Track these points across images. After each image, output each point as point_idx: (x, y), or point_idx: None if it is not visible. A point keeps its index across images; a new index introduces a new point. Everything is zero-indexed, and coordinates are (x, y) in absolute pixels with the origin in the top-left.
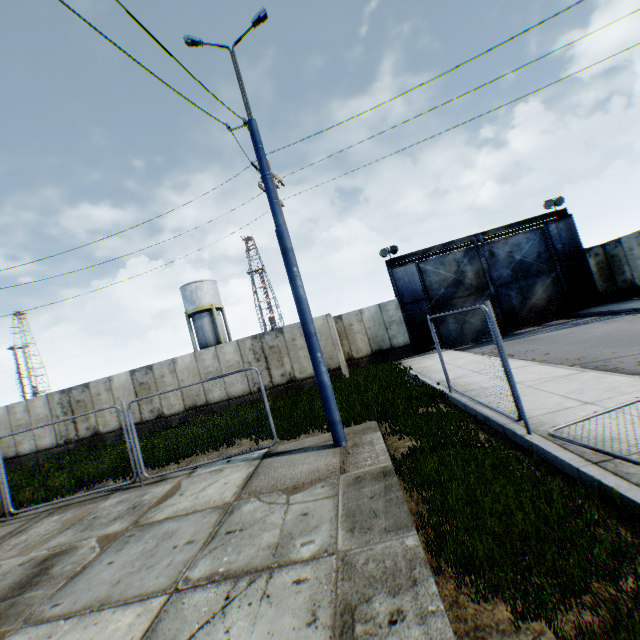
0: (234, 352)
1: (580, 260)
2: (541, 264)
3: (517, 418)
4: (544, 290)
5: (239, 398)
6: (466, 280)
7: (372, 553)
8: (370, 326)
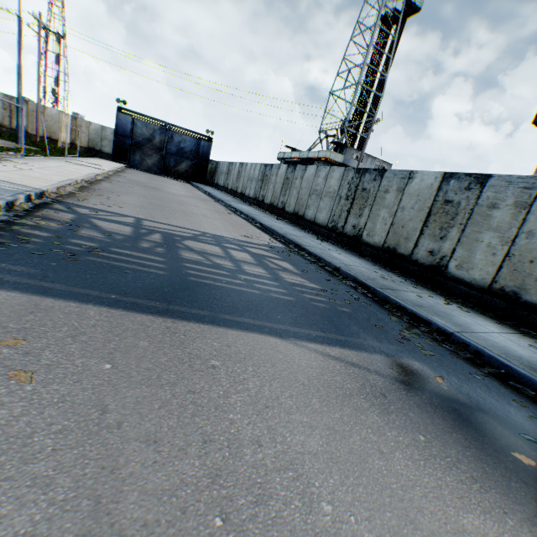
0: None
1: (206, 163)
2: (191, 155)
3: (67, 154)
4: (186, 166)
5: None
6: (154, 141)
7: (4, 144)
8: (93, 134)
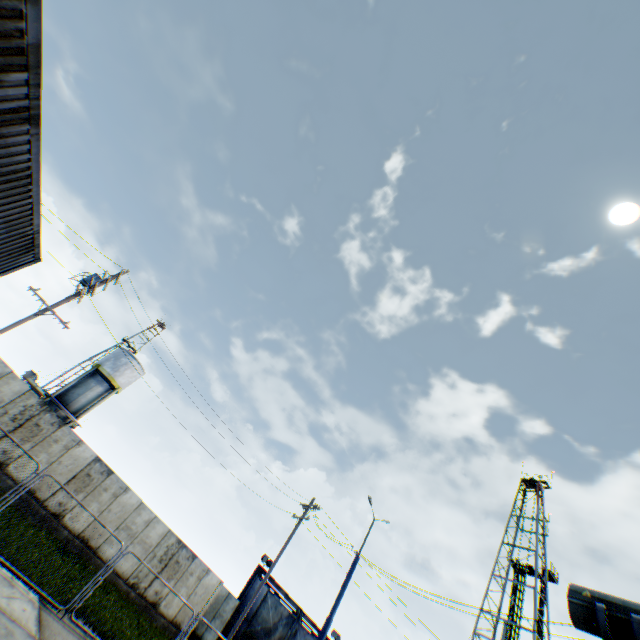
0: (159, 534)
1: None
2: None
3: None
4: None
5: (117, 574)
6: (273, 635)
7: None
8: (211, 601)
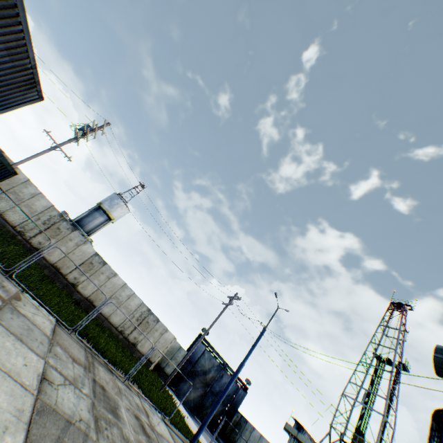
0: (136, 304)
1: (234, 412)
2: (226, 399)
3: None
4: (217, 410)
5: (111, 324)
6: (208, 375)
7: None
8: (169, 350)
